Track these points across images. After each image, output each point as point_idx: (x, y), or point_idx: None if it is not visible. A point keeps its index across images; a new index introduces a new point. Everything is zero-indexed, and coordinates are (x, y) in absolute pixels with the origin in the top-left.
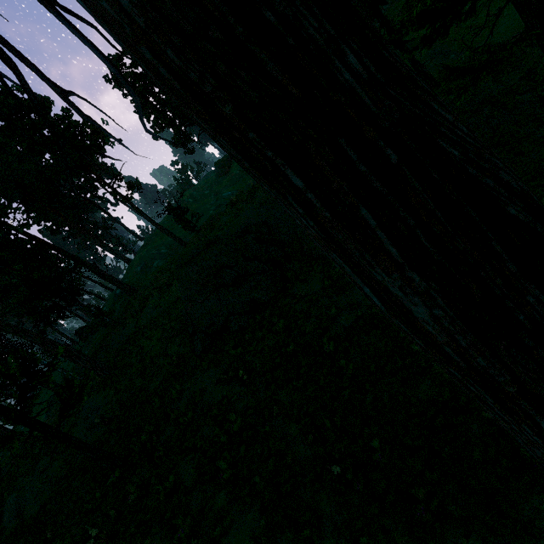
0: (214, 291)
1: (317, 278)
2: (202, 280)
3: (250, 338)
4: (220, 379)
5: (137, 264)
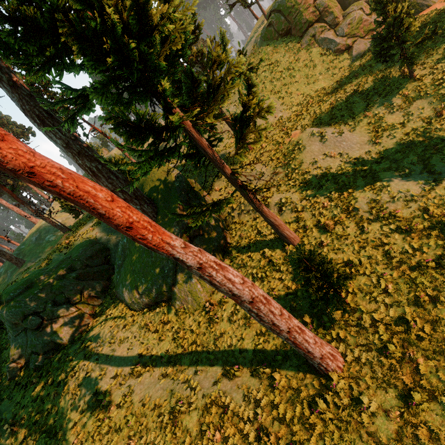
0: (24, 330)
1: (109, 324)
2: (14, 321)
3: (37, 381)
4: (2, 419)
5: (33, 234)
